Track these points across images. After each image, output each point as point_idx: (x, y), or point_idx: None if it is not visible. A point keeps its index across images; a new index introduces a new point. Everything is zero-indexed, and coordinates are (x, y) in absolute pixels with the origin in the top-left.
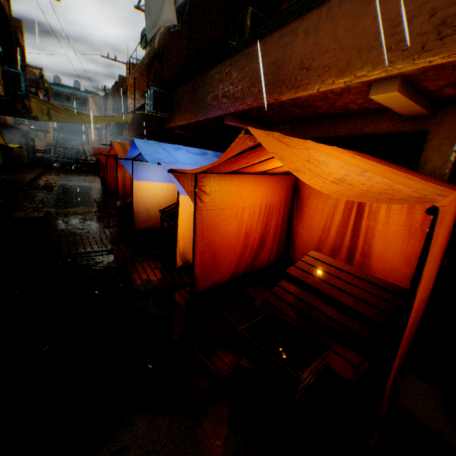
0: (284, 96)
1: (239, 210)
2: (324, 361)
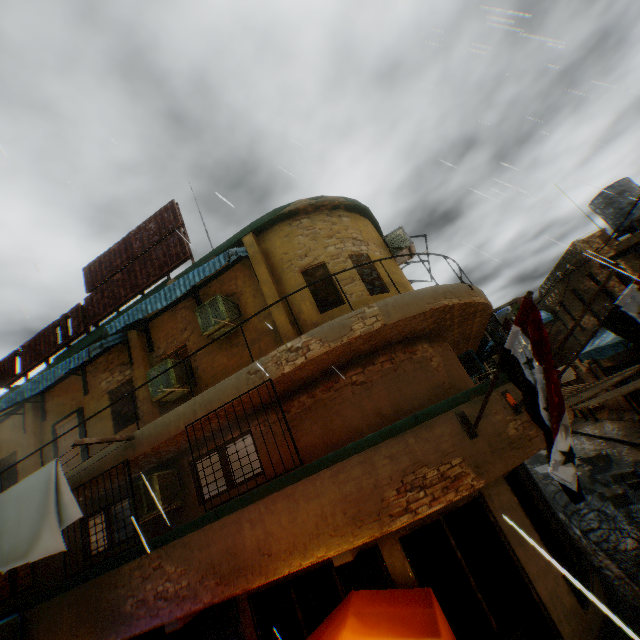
0: (254, 582)
1: None
2: None
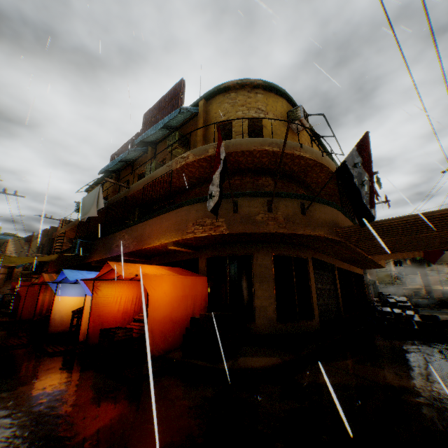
0: (144, 246)
1: (119, 298)
2: (131, 333)
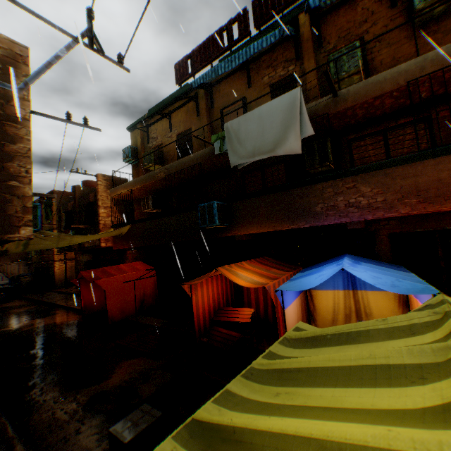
0: None
1: None
2: None
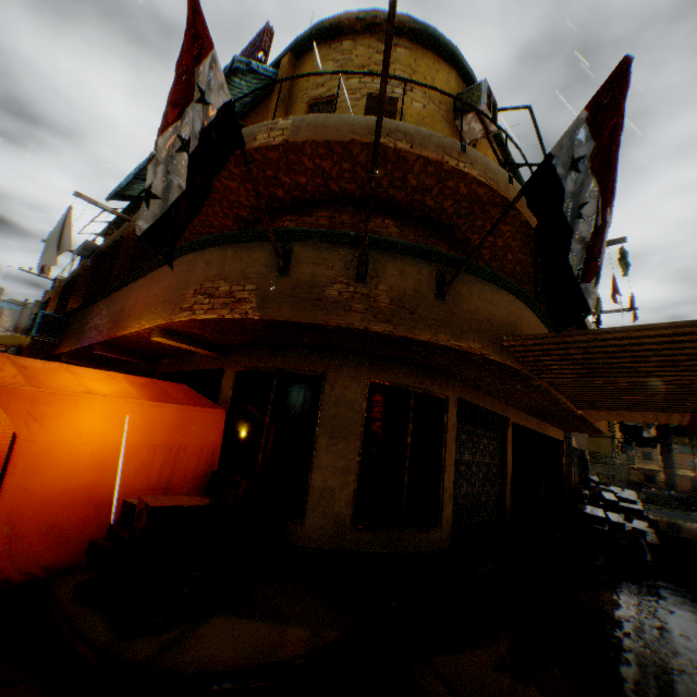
0: (119, 333)
1: None
2: None
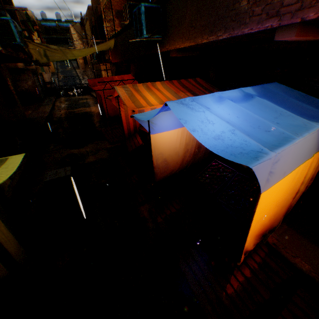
0: None
1: None
2: None
